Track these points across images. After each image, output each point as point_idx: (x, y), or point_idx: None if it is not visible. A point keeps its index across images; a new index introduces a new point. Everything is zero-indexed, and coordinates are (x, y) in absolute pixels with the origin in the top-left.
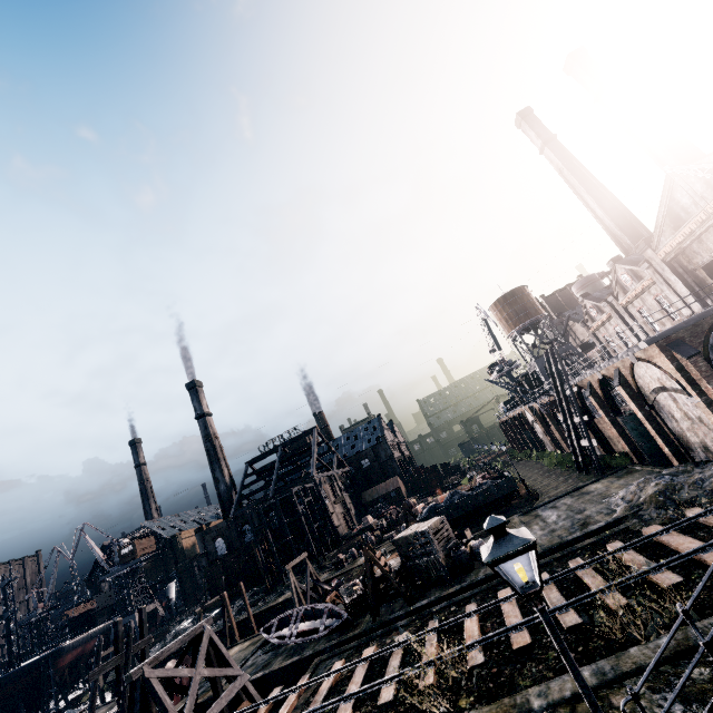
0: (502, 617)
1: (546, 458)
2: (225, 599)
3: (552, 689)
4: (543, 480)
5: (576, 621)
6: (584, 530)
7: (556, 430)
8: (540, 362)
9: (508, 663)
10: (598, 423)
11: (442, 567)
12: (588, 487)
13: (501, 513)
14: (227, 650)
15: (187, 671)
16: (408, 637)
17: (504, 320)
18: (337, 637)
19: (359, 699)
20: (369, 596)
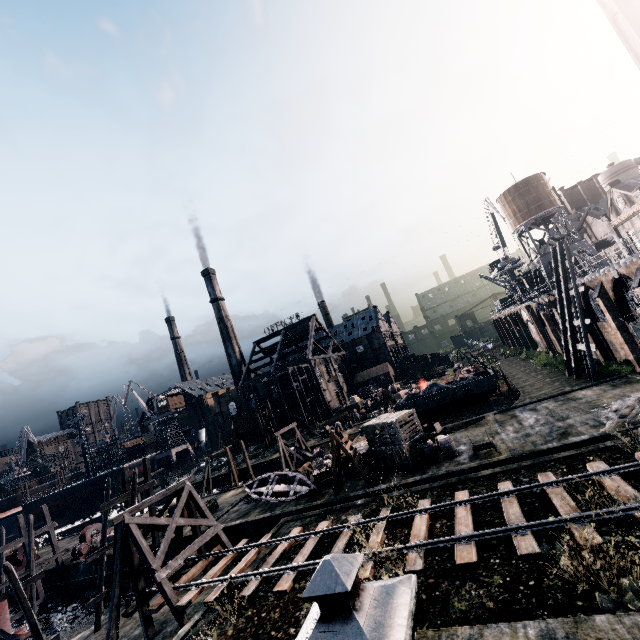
0: (454, 521)
1: (535, 357)
2: (227, 453)
3: (484, 638)
4: (527, 379)
5: (533, 549)
6: (562, 442)
7: (551, 331)
8: (546, 260)
9: (447, 577)
10: (601, 327)
11: (406, 457)
12: (576, 393)
13: (478, 408)
14: (226, 492)
15: (165, 520)
16: (358, 521)
17: (511, 213)
18: (303, 503)
19: (302, 571)
20: (333, 474)
